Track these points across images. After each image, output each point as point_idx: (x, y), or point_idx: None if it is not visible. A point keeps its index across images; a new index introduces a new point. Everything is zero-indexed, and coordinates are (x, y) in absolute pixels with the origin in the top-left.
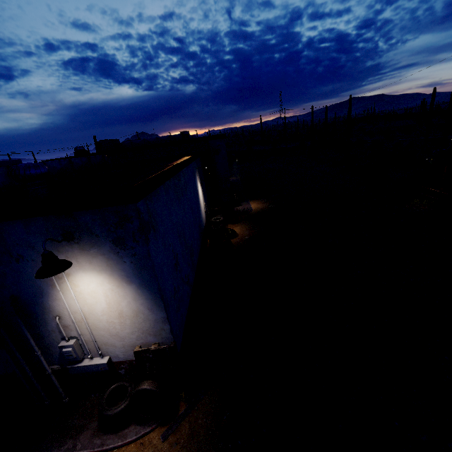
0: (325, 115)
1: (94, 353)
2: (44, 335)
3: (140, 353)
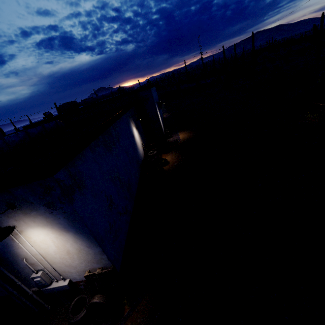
0: (234, 51)
1: (59, 278)
2: (20, 271)
3: (89, 276)
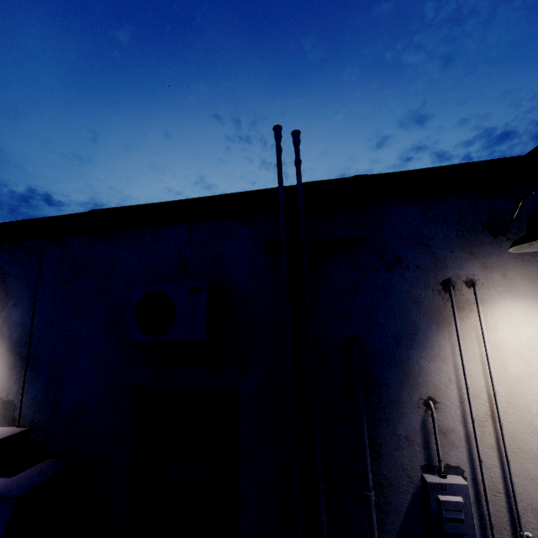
0: None
1: (499, 537)
2: (383, 449)
3: None
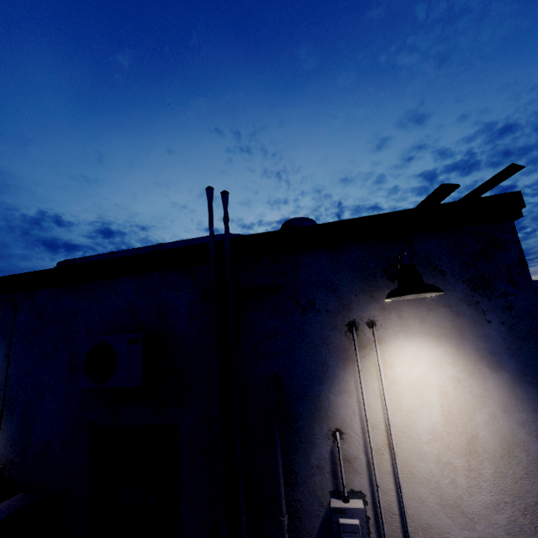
0: None
1: None
2: (299, 477)
3: None
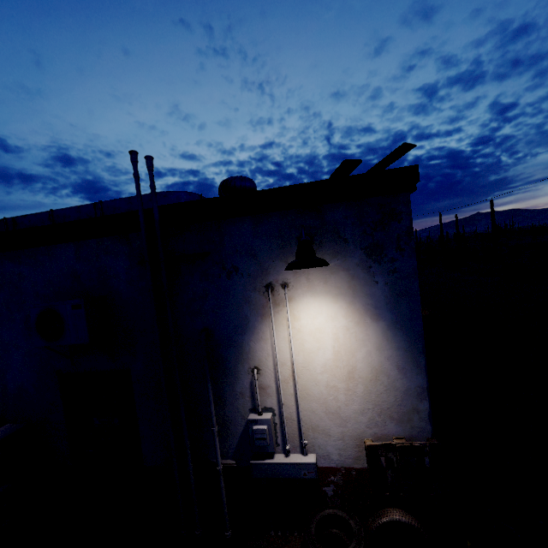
0: (456, 224)
1: (292, 444)
2: (227, 401)
3: (378, 450)
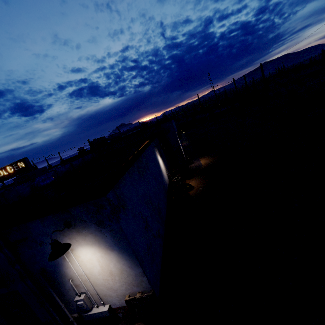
0: (245, 81)
1: (99, 303)
2: (65, 293)
3: (129, 301)
